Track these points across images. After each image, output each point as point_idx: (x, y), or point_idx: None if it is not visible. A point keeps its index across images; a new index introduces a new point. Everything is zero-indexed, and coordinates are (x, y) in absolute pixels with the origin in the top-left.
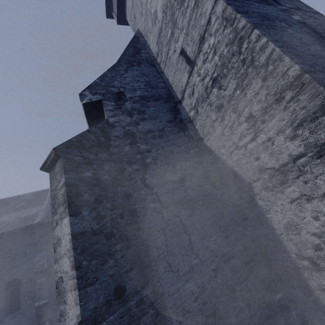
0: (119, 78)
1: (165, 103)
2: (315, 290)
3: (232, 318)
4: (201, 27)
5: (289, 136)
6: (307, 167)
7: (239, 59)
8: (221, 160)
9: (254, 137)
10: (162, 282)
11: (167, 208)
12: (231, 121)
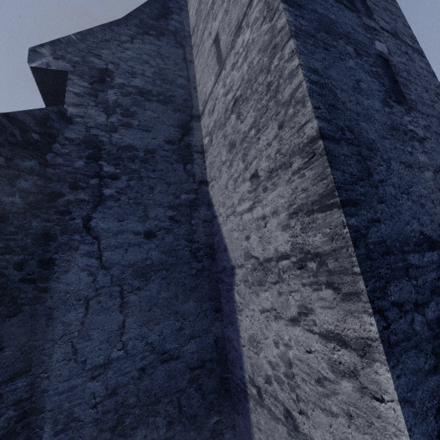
0: (114, 46)
1: (174, 112)
2: (253, 426)
3: (139, 437)
4: (242, 7)
5: (282, 224)
6: (286, 275)
7: (265, 81)
8: (217, 221)
9: (251, 207)
10: (52, 373)
11: (108, 270)
12: (237, 171)
